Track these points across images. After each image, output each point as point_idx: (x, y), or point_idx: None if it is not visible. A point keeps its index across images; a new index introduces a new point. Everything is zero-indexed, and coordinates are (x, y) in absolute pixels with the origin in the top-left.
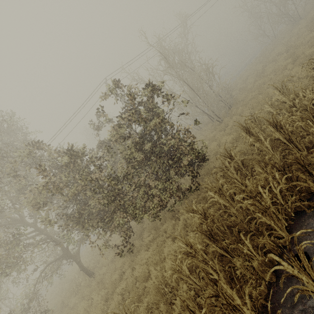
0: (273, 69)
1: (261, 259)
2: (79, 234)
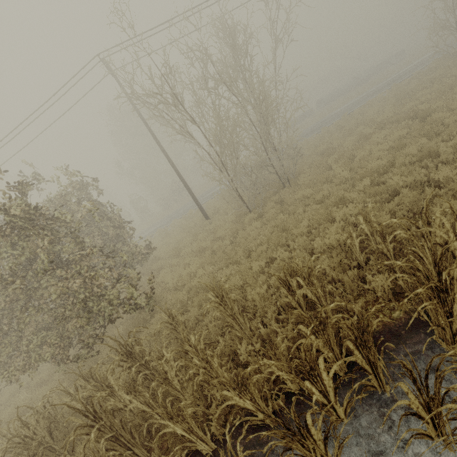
0: (365, 155)
1: None
2: None
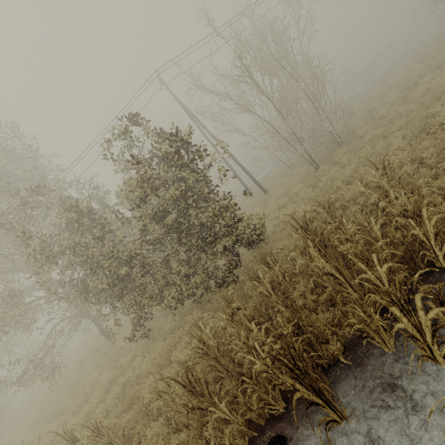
0: (425, 90)
1: (237, 427)
2: None
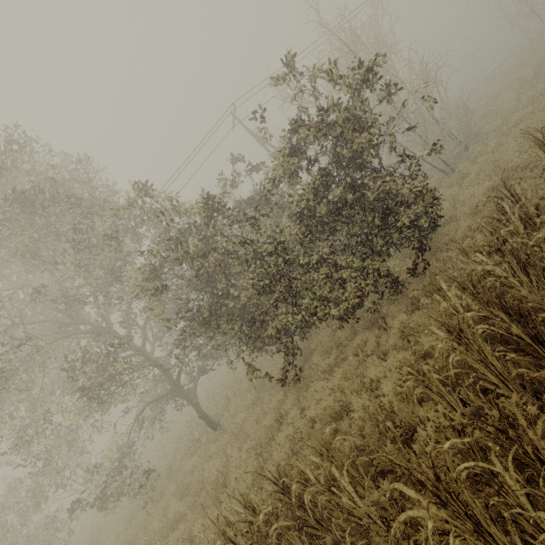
0: None
1: None
2: (196, 360)
